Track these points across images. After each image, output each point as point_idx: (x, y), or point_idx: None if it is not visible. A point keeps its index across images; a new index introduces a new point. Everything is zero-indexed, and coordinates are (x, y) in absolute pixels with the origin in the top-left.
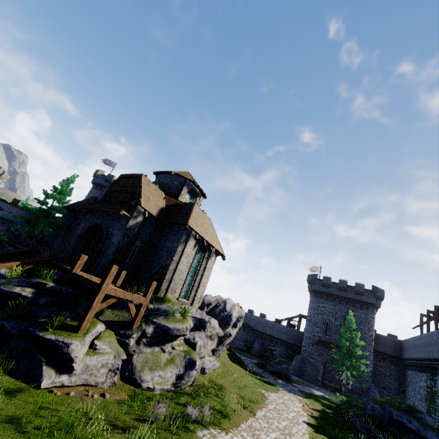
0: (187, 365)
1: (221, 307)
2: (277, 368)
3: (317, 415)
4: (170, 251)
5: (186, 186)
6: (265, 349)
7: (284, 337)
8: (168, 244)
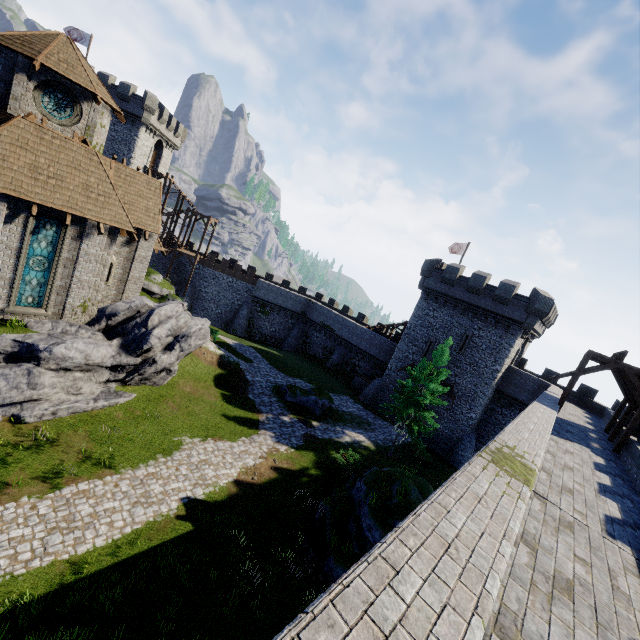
0: None
1: (140, 320)
2: (300, 399)
3: (263, 481)
4: None
5: (22, 73)
6: (347, 362)
7: (373, 352)
8: None
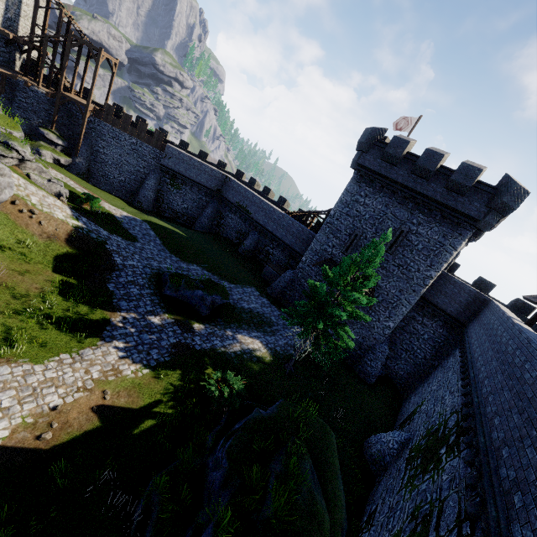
0: None
1: None
2: (183, 293)
3: (61, 439)
4: None
5: None
6: (260, 249)
7: (289, 241)
8: None
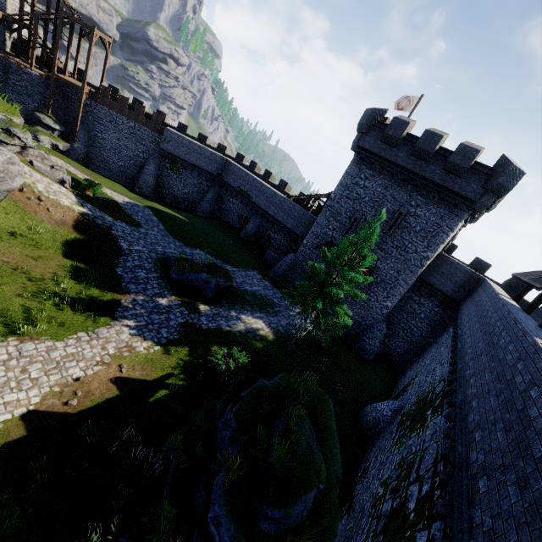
0: None
1: None
2: (188, 276)
3: (86, 405)
4: None
5: None
6: (262, 234)
7: (290, 224)
8: None
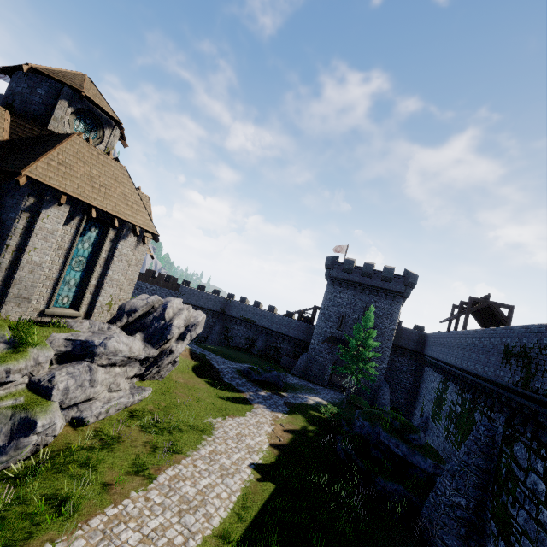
0: (16, 430)
1: (157, 314)
2: (265, 376)
3: (287, 441)
4: (3, 228)
5: (64, 100)
6: (269, 347)
7: (292, 334)
8: (1, 215)
